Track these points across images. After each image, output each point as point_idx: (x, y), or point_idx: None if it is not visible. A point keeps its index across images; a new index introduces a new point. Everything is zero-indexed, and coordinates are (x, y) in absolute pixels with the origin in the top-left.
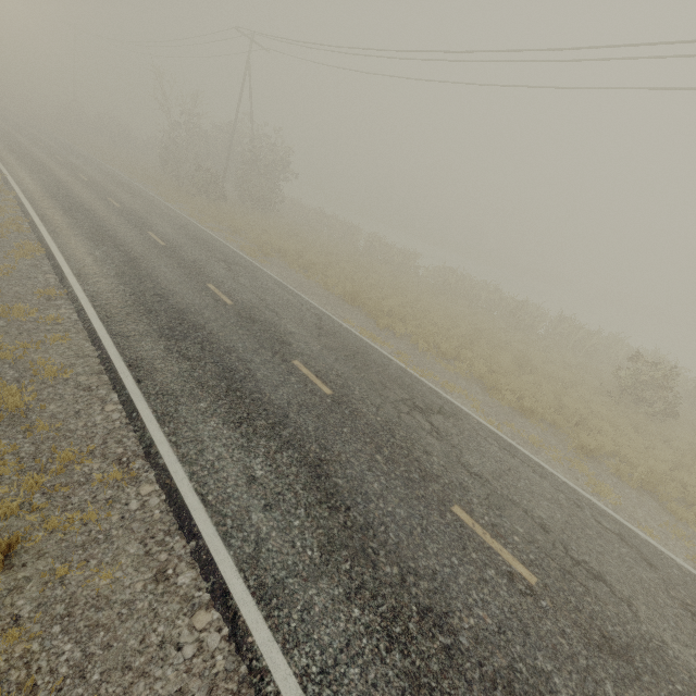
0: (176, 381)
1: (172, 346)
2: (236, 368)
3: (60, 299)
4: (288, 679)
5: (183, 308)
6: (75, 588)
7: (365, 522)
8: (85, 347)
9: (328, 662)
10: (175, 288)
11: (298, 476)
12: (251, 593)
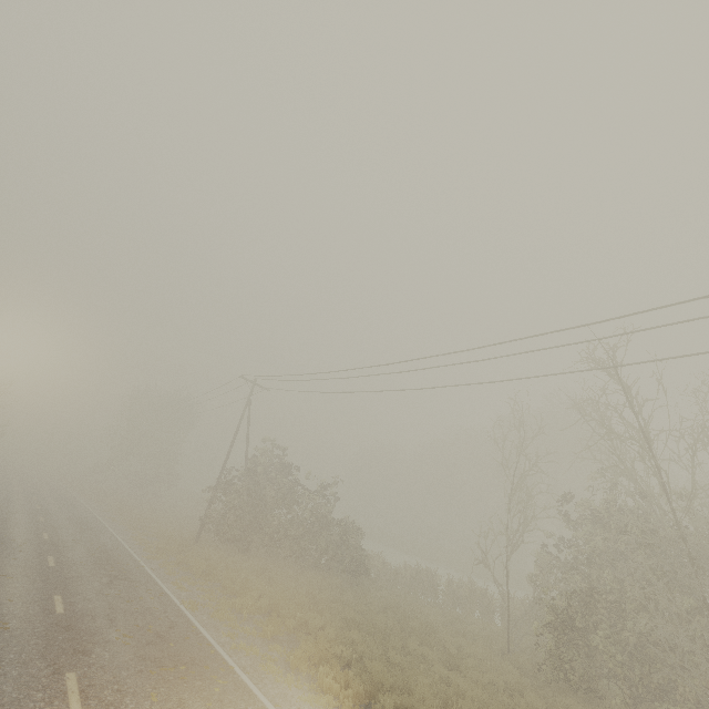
0: None
1: None
2: None
3: None
4: None
5: None
6: None
7: None
8: None
9: None
10: None
11: None
12: None
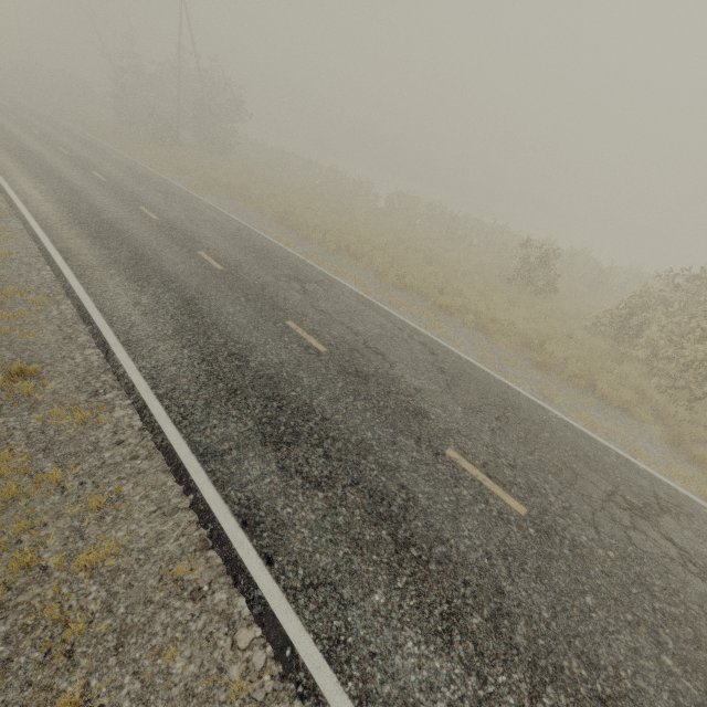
0: (95, 260)
1: (97, 242)
2: (147, 254)
3: (10, 217)
4: (132, 368)
5: (112, 221)
6: (14, 338)
7: (213, 323)
8: (28, 243)
9: (159, 365)
10: (108, 209)
11: (173, 304)
12: (121, 343)
